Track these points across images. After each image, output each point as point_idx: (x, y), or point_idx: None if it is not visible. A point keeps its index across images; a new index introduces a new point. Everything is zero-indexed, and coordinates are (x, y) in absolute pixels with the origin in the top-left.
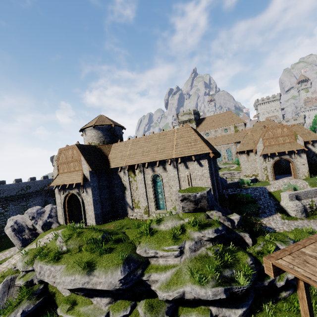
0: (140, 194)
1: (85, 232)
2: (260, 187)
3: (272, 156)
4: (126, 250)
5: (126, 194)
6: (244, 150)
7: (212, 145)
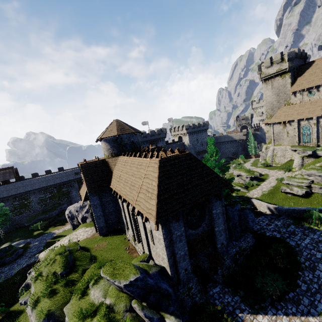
0: (128, 222)
1: (56, 263)
2: None
3: None
4: (57, 303)
5: (122, 214)
6: None
7: (218, 175)
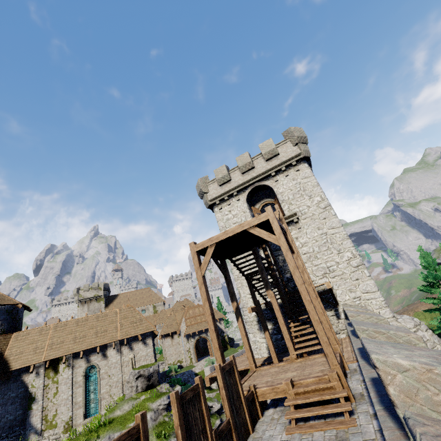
0: (62, 402)
1: None
2: (187, 370)
3: (194, 336)
4: None
5: (32, 411)
6: (169, 333)
7: None
